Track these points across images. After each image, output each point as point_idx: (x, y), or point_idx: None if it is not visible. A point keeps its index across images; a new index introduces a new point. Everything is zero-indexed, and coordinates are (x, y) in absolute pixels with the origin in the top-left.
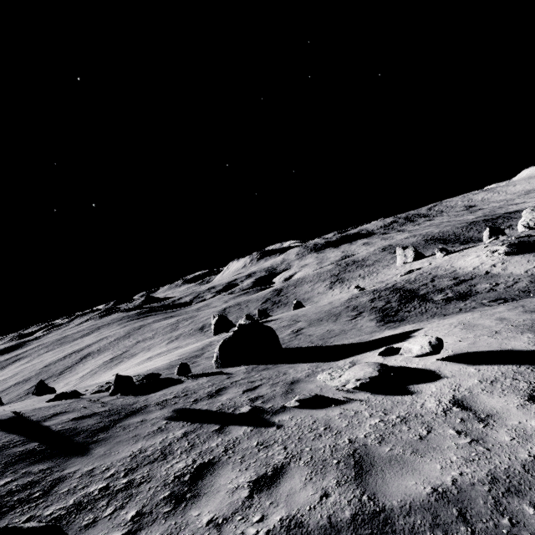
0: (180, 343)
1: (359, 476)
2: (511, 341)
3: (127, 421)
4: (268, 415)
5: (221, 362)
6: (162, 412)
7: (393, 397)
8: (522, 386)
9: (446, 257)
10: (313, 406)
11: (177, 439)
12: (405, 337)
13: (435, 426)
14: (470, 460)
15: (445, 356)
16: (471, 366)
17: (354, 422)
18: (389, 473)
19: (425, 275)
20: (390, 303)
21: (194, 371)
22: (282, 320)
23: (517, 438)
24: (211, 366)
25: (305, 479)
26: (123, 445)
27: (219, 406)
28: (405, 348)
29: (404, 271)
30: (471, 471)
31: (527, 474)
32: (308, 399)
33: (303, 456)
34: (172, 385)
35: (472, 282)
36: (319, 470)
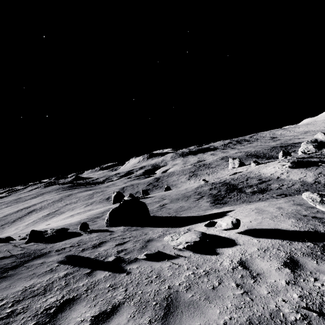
0: (93, 207)
1: (166, 316)
2: (281, 223)
3: (32, 262)
4: (125, 263)
5: (109, 223)
6: (58, 257)
7: (205, 256)
8: (281, 255)
9: (257, 166)
10: (154, 259)
11: (59, 278)
12: (223, 215)
13: (225, 280)
14: (239, 307)
15: (242, 230)
16: (256, 238)
17: (176, 273)
18: (185, 315)
19: (243, 176)
20: (220, 192)
21: (92, 228)
22: (155, 197)
23: (271, 292)
24: (104, 225)
25: (130, 316)
26: (21, 281)
27: (96, 255)
28: (218, 223)
29: (232, 172)
30: (237, 316)
31: (271, 320)
32: (153, 254)
33: (135, 298)
34: (73, 237)
35: (269, 183)
36: (142, 309)
